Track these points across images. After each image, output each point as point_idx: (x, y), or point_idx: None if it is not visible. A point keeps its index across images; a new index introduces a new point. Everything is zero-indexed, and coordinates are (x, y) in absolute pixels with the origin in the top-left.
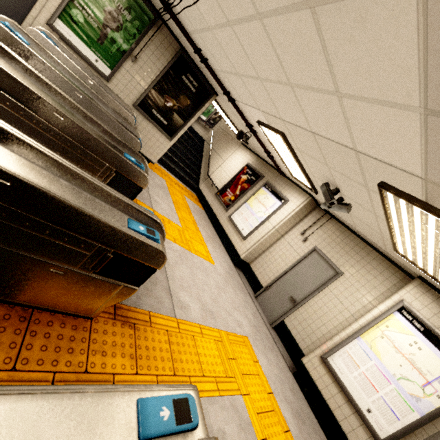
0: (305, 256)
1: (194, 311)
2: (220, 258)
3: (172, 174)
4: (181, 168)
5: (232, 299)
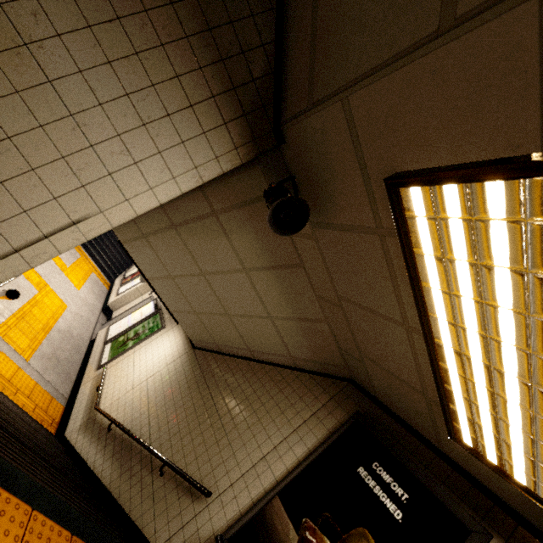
0: (144, 300)
1: (39, 270)
2: (89, 297)
3: (94, 263)
4: (106, 262)
5: (76, 301)
